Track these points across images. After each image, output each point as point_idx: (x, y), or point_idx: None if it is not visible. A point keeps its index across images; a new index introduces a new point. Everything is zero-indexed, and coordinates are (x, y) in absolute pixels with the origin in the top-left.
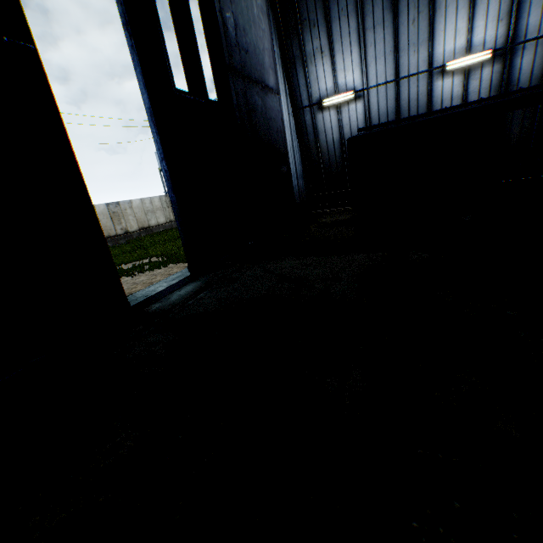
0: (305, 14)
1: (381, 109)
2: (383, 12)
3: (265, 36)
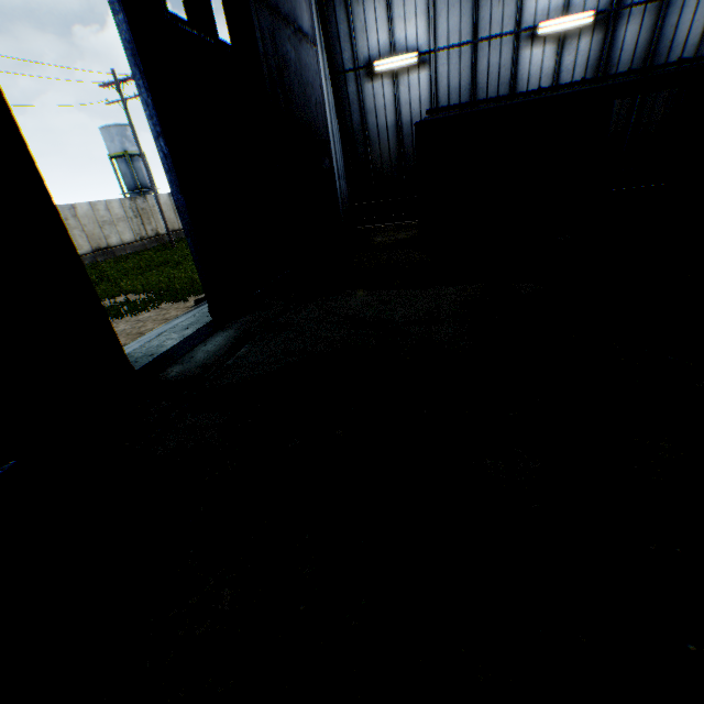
0: None
1: (452, 84)
2: None
3: None
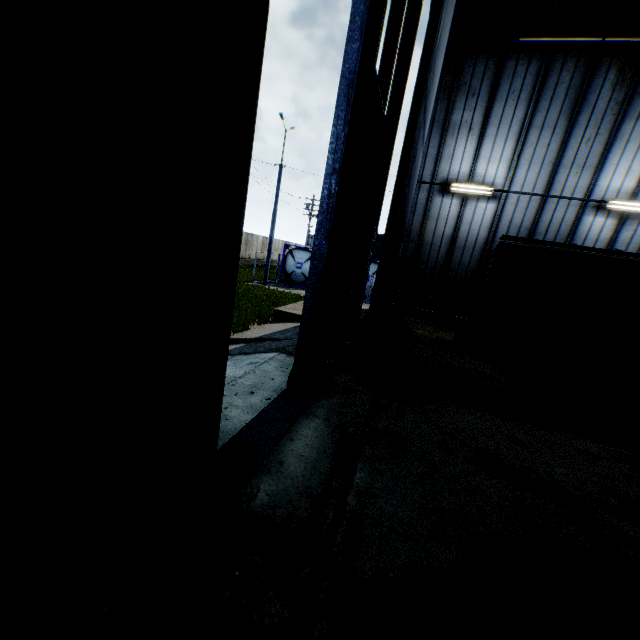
0: (468, 78)
1: (514, 221)
2: (558, 115)
3: (438, 76)
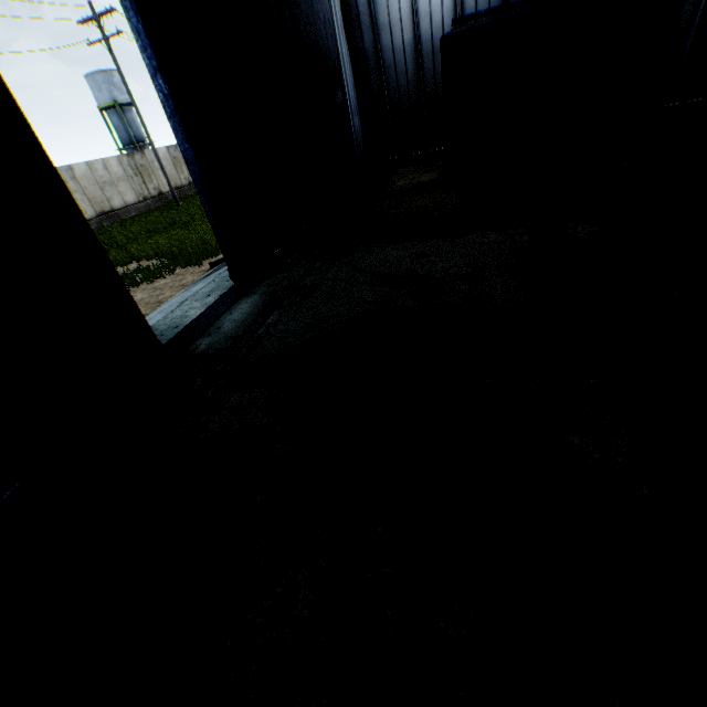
0: None
1: None
2: None
3: None
